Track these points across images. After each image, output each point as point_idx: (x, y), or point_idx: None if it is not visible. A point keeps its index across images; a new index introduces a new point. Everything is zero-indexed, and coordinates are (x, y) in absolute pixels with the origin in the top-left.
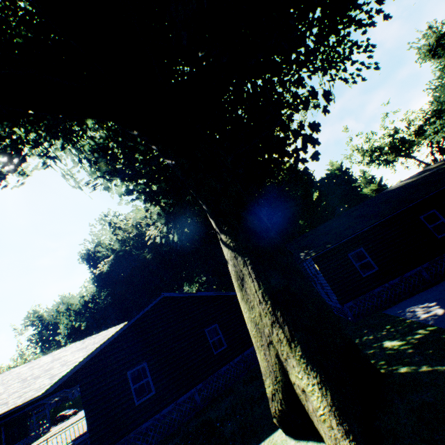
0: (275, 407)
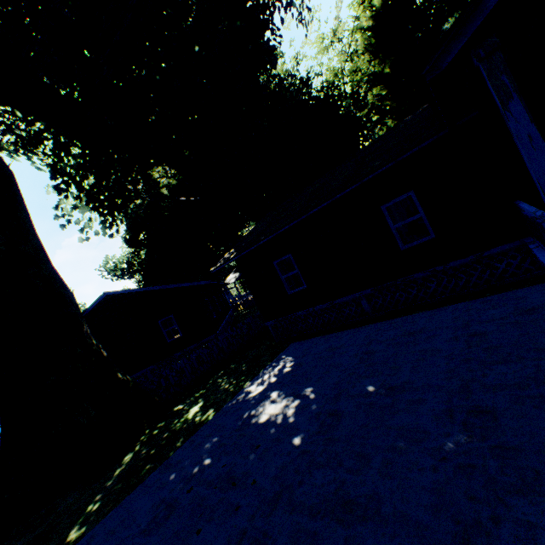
0: None
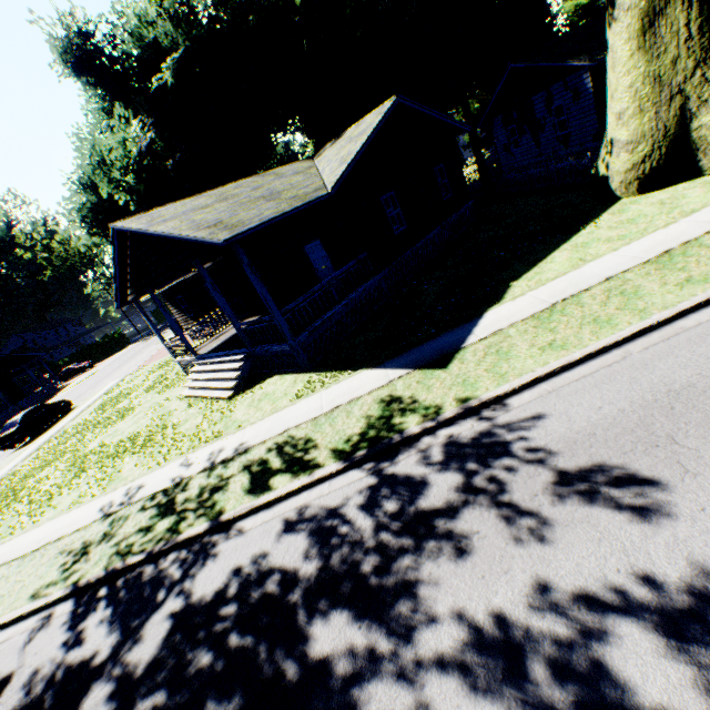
0: (645, 169)
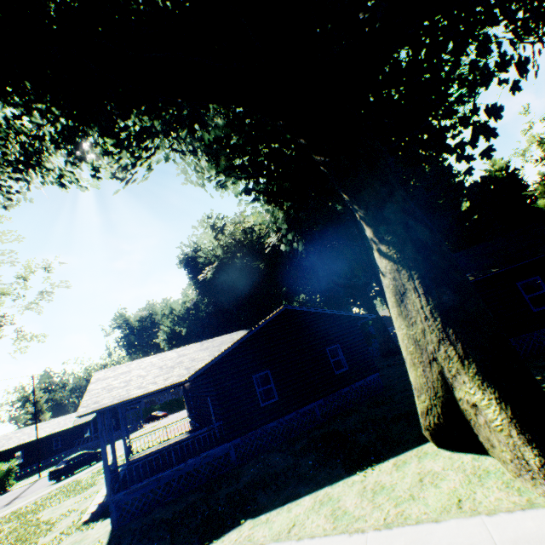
0: (430, 420)
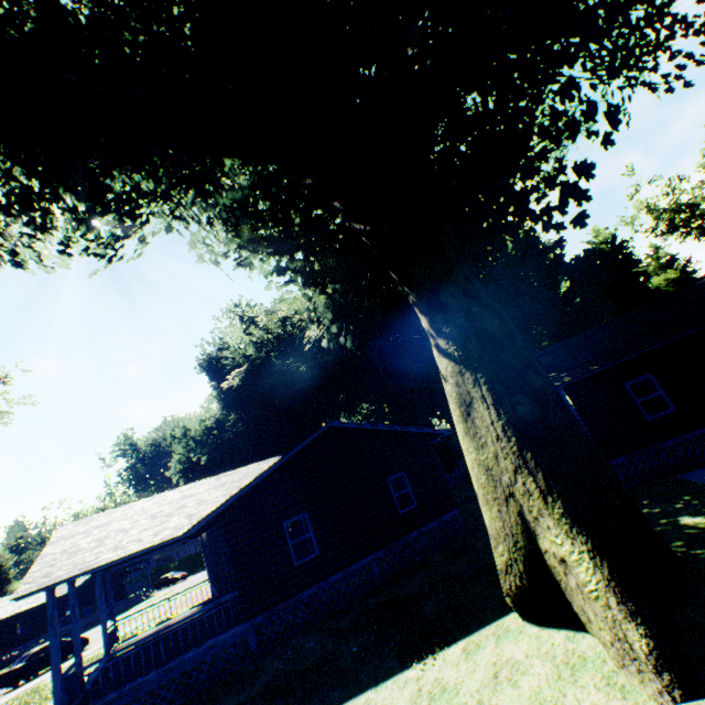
0: (510, 582)
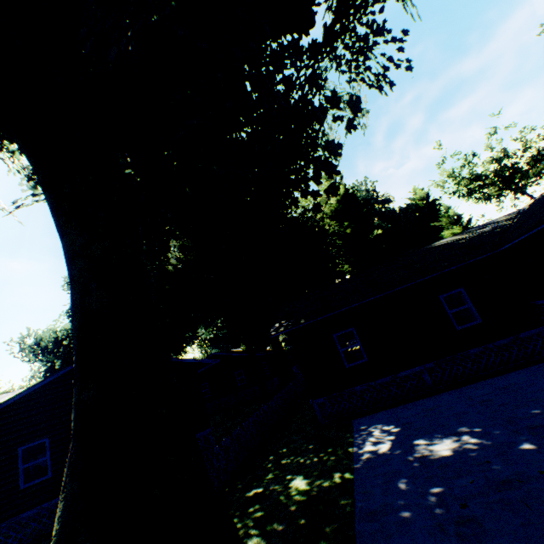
0: None
